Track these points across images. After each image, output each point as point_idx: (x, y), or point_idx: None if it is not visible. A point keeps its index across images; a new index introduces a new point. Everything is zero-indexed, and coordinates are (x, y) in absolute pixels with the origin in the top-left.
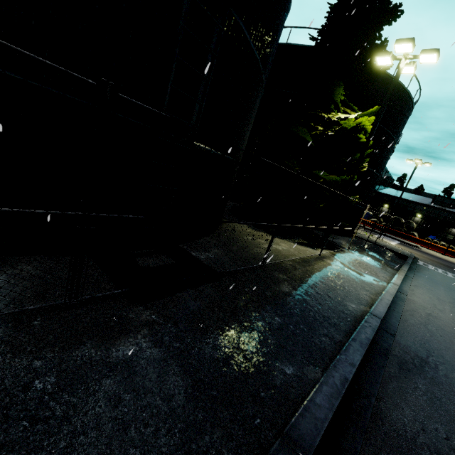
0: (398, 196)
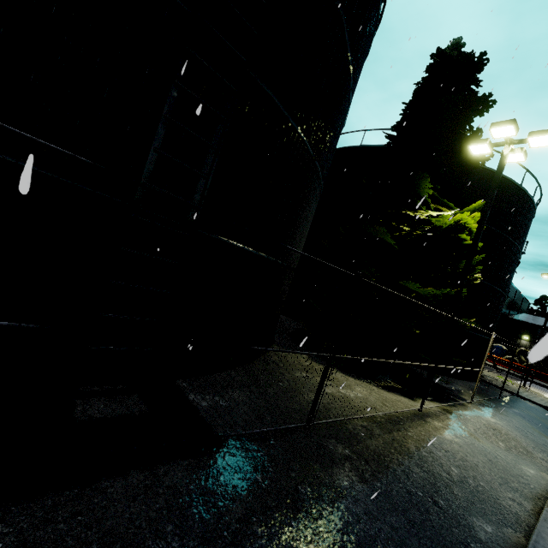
0: (541, 325)
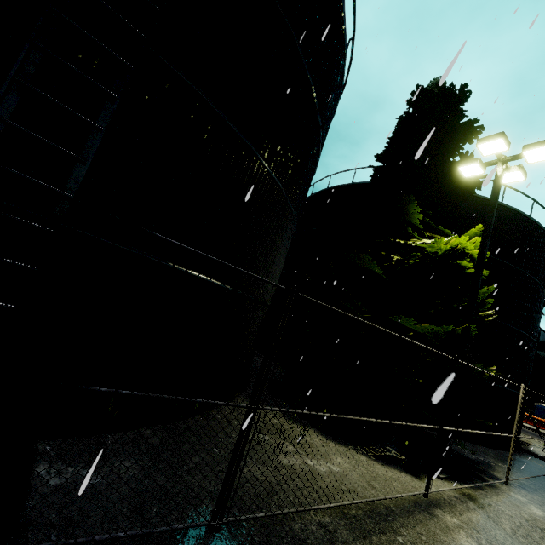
0: None
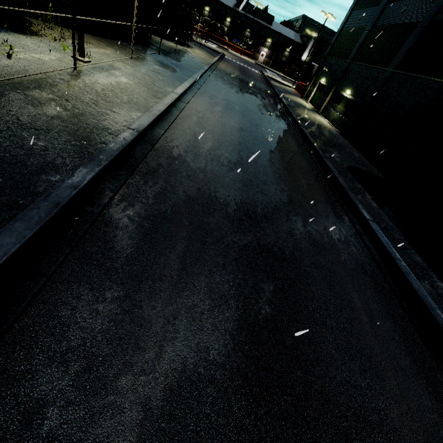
0: None
